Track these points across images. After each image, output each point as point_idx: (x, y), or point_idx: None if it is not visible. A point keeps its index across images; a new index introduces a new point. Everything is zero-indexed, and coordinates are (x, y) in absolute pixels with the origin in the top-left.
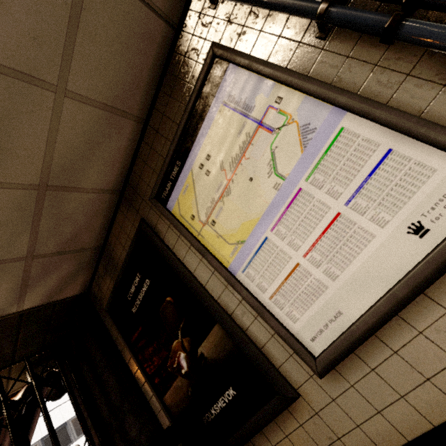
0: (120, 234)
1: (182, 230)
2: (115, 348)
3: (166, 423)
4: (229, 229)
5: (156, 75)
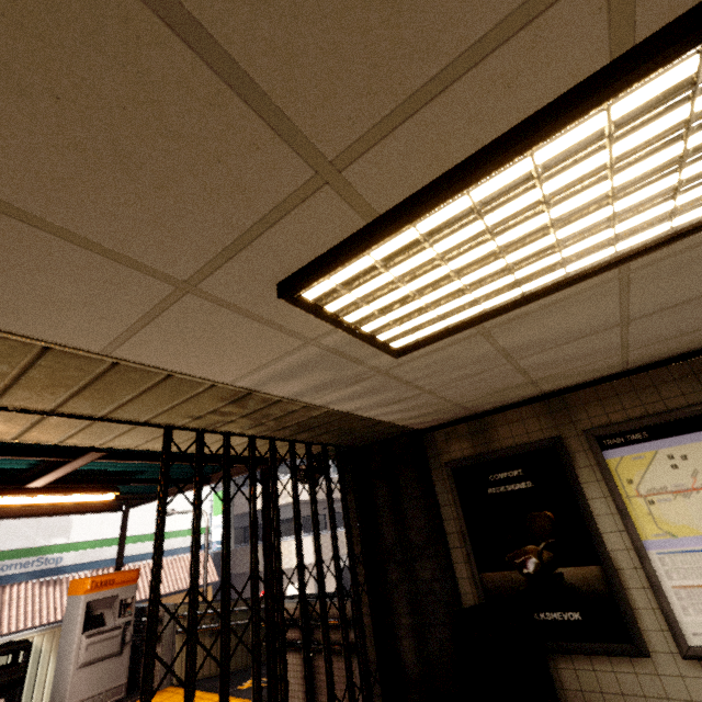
0: (517, 424)
1: (612, 483)
2: (436, 500)
3: (466, 590)
4: (666, 519)
5: (673, 355)
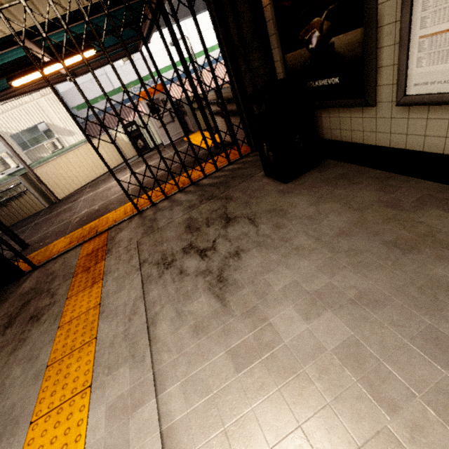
0: None
1: None
2: None
3: (279, 71)
4: None
5: None
